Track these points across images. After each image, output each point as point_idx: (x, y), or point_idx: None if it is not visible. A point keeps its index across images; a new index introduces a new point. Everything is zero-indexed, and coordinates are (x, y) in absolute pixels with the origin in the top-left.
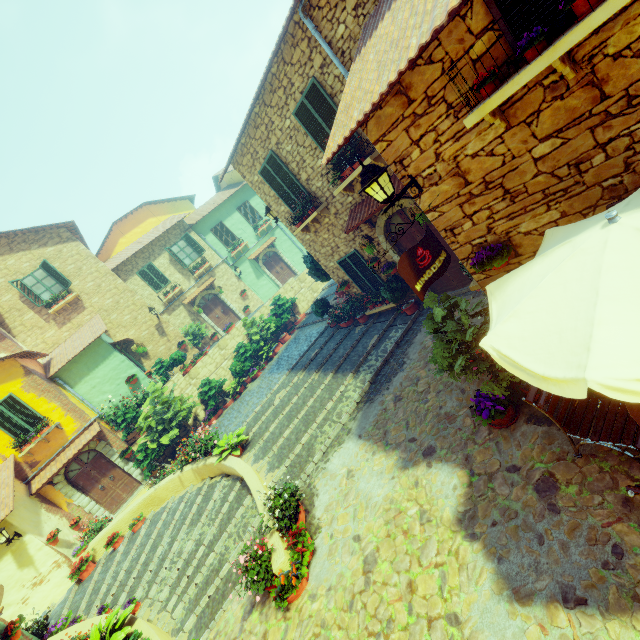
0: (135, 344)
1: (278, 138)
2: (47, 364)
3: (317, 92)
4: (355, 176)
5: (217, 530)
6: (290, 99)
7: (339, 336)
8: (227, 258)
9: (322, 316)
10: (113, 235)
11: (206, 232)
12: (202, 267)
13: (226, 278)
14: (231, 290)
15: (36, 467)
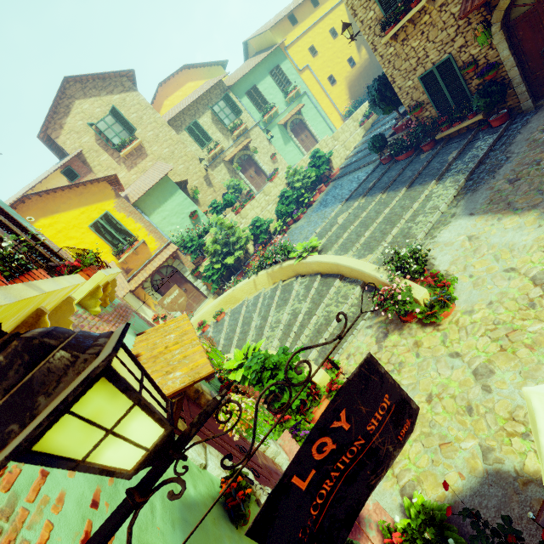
0: (194, 186)
1: None
2: (124, 198)
3: None
4: None
5: (311, 305)
6: None
7: (399, 166)
8: (259, 122)
9: (377, 152)
10: (159, 97)
11: (241, 95)
12: (239, 128)
13: (259, 141)
14: (263, 153)
15: (130, 273)
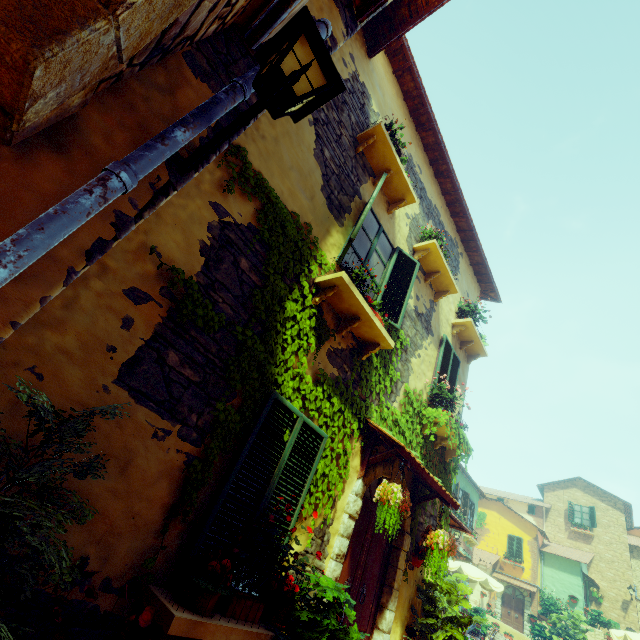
0: (595, 588)
1: None
2: (545, 544)
3: None
4: None
5: None
6: None
7: None
8: None
9: None
10: None
11: None
12: None
13: None
14: None
15: (501, 570)
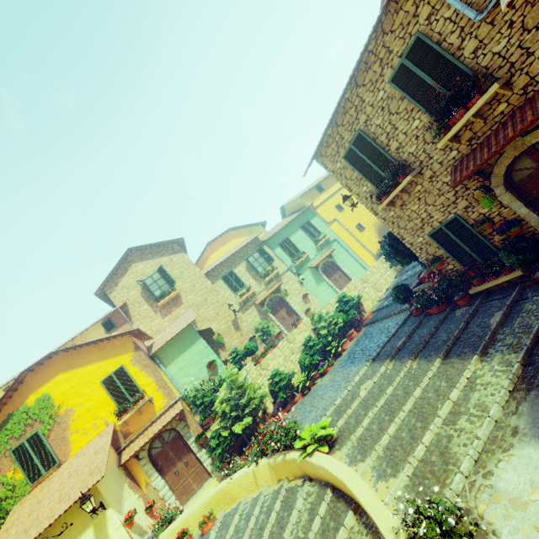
0: (216, 333)
1: (367, 115)
2: (150, 346)
3: (420, 46)
4: (471, 114)
5: None
6: (386, 69)
7: (432, 321)
8: (291, 267)
9: (403, 303)
10: (206, 252)
11: (275, 246)
12: (271, 273)
13: (290, 283)
14: (294, 294)
15: (128, 438)
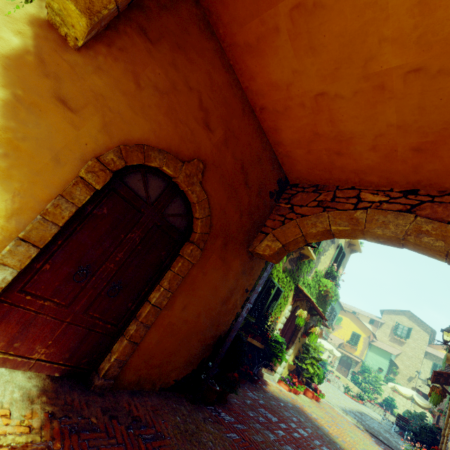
0: (395, 367)
1: None
2: (373, 341)
3: None
4: None
5: None
6: None
7: None
8: None
9: None
10: None
11: None
12: None
13: None
14: None
15: (343, 347)
